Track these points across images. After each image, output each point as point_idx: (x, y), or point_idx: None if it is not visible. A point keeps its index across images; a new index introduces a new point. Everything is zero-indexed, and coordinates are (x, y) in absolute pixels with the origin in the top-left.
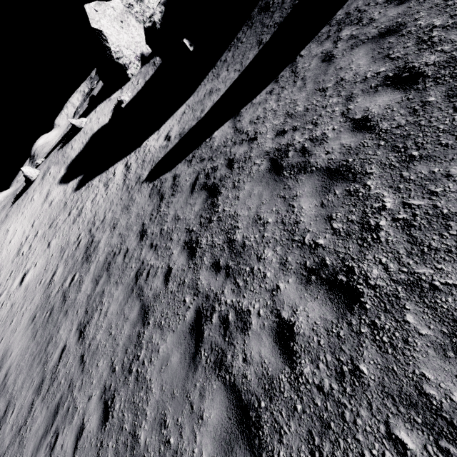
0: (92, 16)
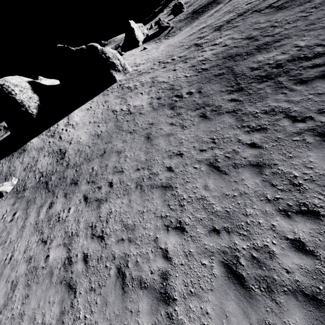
0: (131, 23)
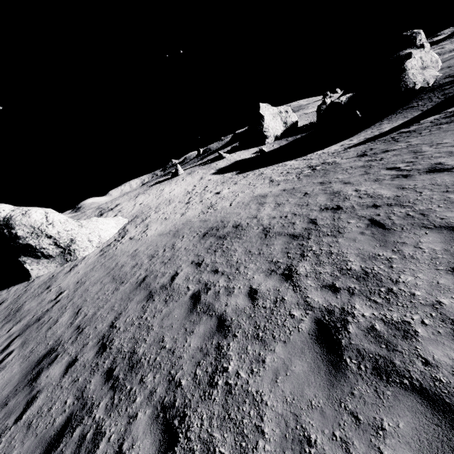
0: (262, 108)
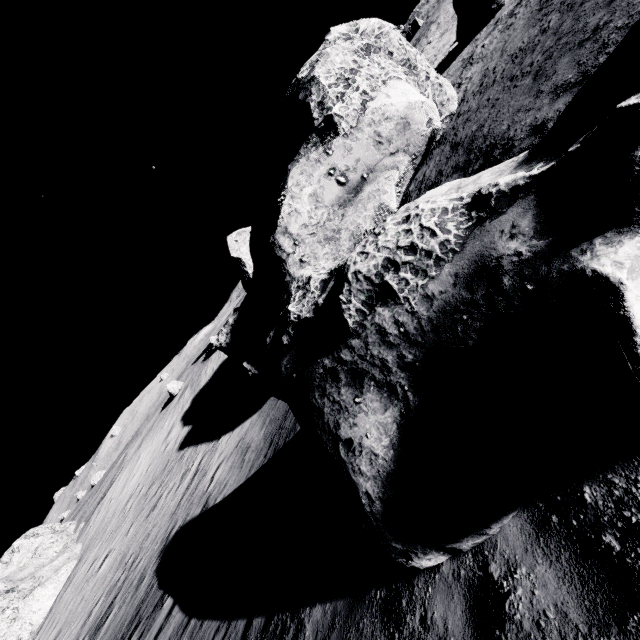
0: (232, 246)
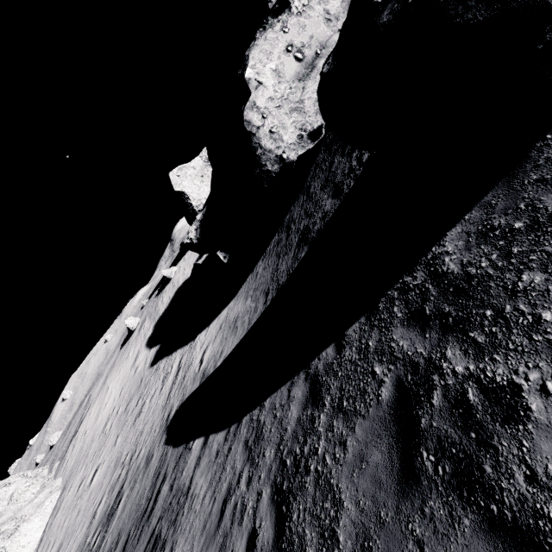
0: (175, 181)
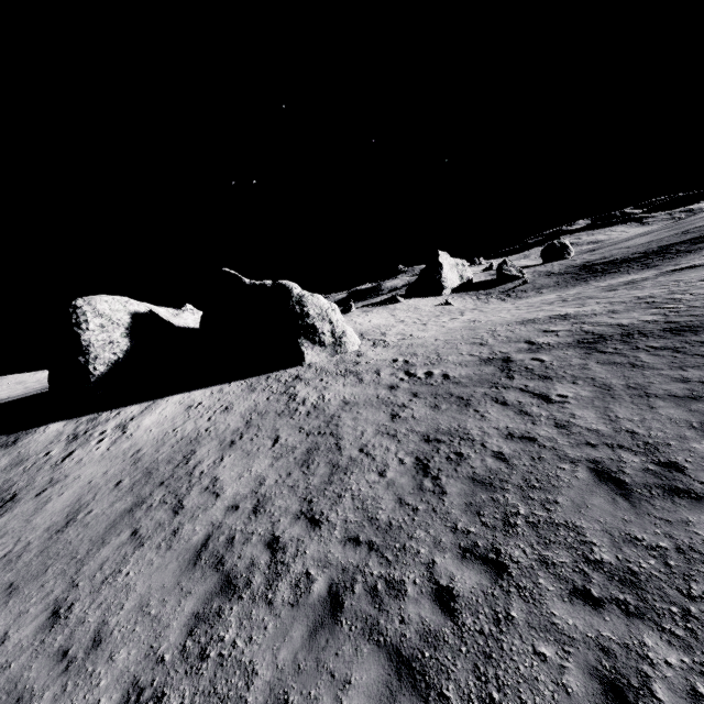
0: (441, 256)
